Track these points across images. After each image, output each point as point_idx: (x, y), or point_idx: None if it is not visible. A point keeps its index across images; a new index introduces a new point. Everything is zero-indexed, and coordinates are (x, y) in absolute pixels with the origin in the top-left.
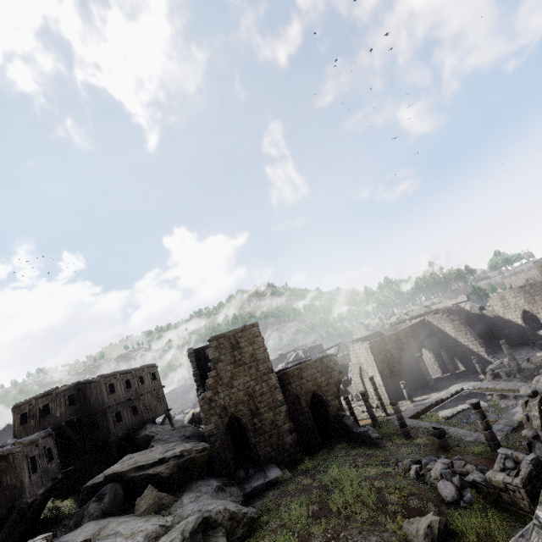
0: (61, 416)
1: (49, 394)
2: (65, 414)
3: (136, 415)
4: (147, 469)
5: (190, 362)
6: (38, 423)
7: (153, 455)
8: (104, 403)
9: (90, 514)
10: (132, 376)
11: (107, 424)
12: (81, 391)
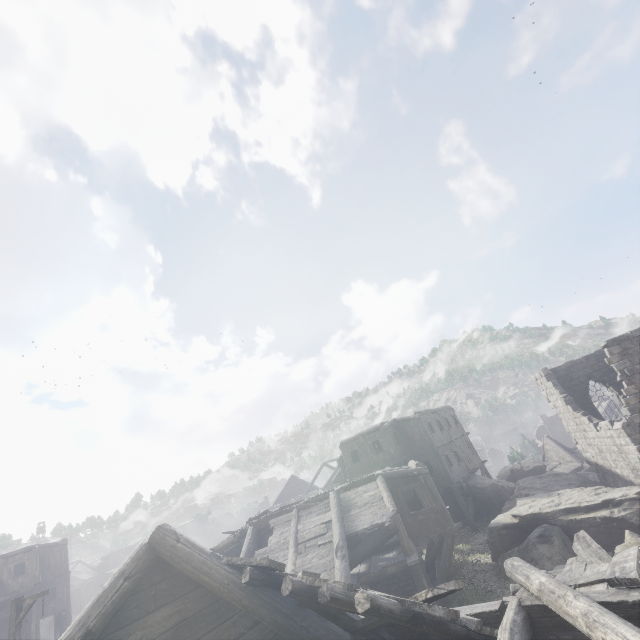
0: (395, 453)
1: (375, 430)
2: (397, 452)
3: (460, 462)
4: (587, 513)
5: (553, 387)
6: (372, 461)
7: (577, 497)
8: (432, 443)
9: (546, 557)
10: (439, 417)
11: (443, 467)
12: (400, 430)
